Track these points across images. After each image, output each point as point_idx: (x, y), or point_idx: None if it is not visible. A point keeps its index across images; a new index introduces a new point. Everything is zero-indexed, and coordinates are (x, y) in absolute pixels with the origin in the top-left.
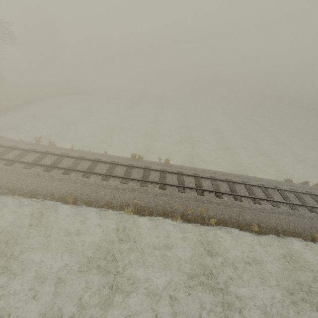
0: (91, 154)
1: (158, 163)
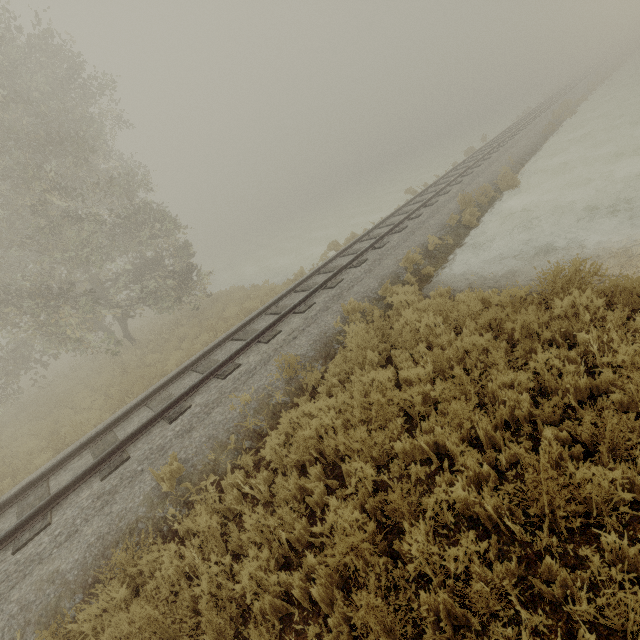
0: None
1: None
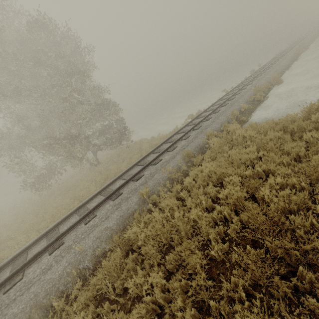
0: None
1: None
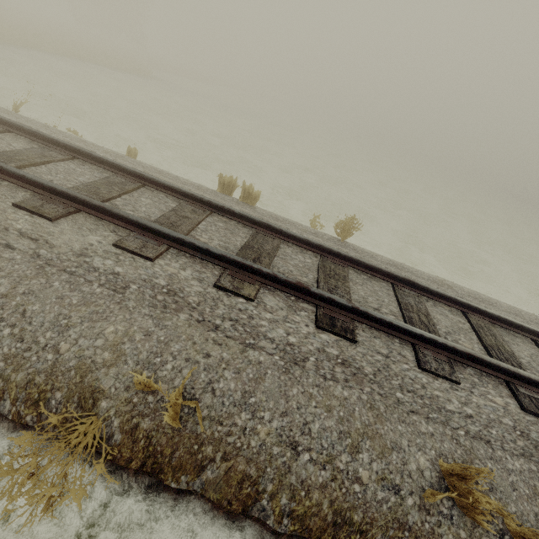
0: (71, 138)
1: (310, 229)
